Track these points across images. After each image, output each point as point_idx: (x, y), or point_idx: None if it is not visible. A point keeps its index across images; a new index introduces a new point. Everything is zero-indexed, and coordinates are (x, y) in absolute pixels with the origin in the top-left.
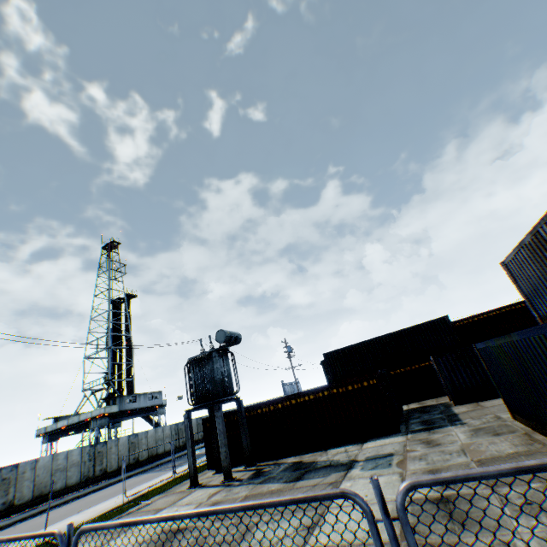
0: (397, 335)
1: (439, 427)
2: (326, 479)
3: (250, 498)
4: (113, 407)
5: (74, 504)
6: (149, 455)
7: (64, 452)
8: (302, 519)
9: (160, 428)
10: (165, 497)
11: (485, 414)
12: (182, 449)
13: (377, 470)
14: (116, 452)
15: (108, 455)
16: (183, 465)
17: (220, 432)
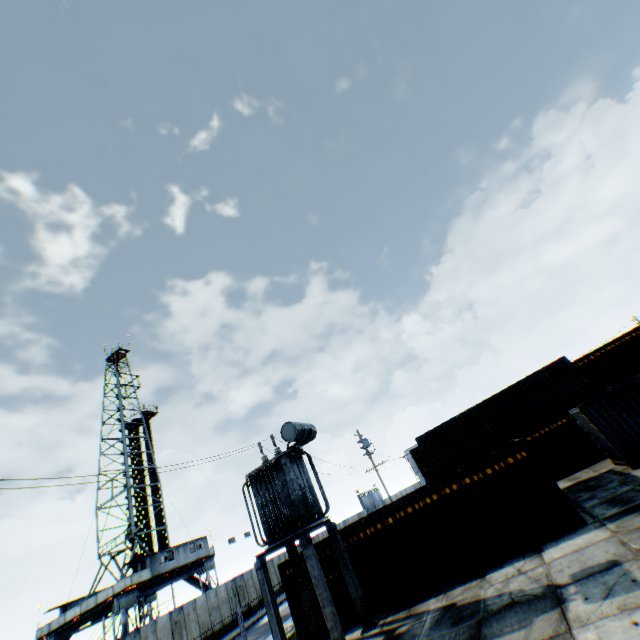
0: (506, 394)
1: None
2: (532, 631)
3: None
4: (142, 572)
5: None
6: (203, 635)
7: None
8: None
9: (212, 591)
10: None
11: None
12: (246, 615)
13: (621, 597)
14: None
15: None
16: None
17: (317, 580)
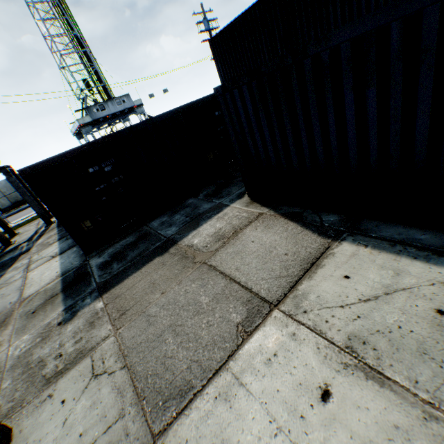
0: None
1: (68, 296)
2: None
3: None
4: (85, 118)
5: None
6: None
7: None
8: None
9: None
10: None
11: (128, 310)
12: None
13: None
14: None
15: None
16: None
17: None
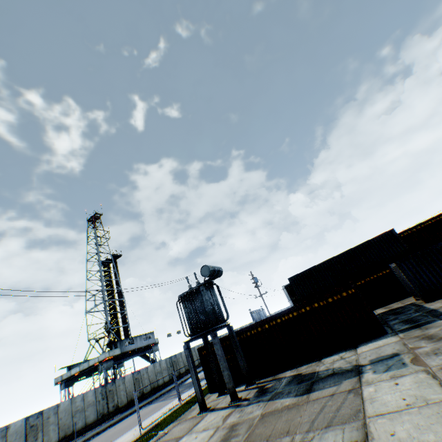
0: (350, 252)
1: (428, 323)
2: (340, 387)
3: (269, 417)
4: (115, 350)
5: (96, 440)
6: (152, 387)
7: (80, 395)
8: (344, 434)
9: (157, 363)
10: (179, 425)
11: None
12: (178, 378)
13: (393, 371)
14: (124, 389)
15: (118, 392)
16: (184, 392)
17: (220, 356)
